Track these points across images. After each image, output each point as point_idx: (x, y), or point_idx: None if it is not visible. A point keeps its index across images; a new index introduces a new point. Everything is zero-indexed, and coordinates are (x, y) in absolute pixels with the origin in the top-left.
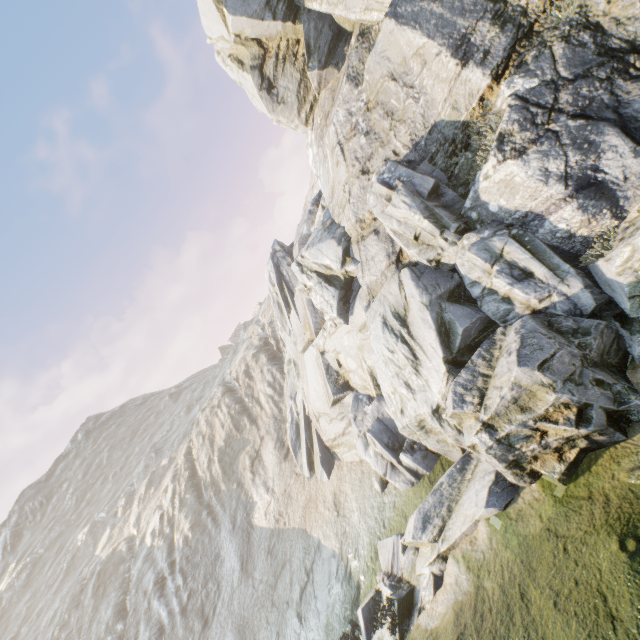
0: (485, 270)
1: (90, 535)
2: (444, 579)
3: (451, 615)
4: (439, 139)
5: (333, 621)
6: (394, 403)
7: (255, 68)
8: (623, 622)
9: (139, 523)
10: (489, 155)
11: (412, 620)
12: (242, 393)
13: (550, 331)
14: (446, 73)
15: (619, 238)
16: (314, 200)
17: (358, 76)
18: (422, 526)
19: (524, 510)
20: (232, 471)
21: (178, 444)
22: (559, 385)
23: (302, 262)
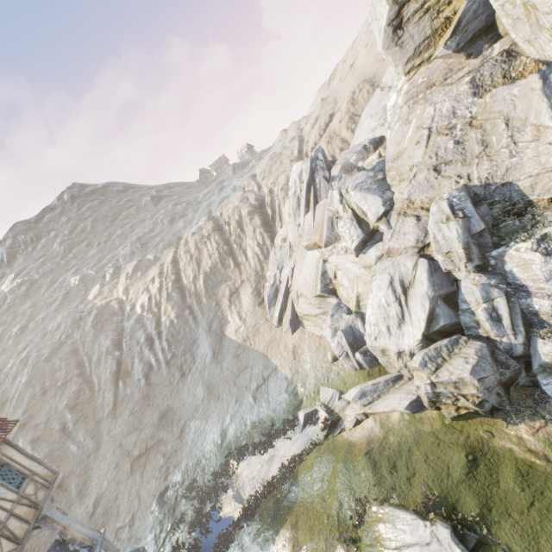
0: (477, 301)
1: (82, 283)
2: (363, 424)
3: (365, 440)
4: (506, 195)
5: (279, 409)
6: (372, 330)
7: (397, 3)
8: (452, 478)
9: (128, 293)
10: (529, 240)
11: (336, 431)
12: (231, 239)
13: (492, 360)
14: (545, 161)
15: None
16: (374, 140)
17: (481, 87)
18: (360, 397)
19: (424, 419)
20: (213, 293)
21: (163, 248)
22: (481, 389)
23: (344, 195)
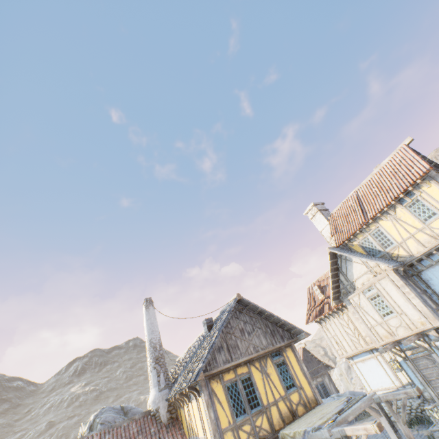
0: None
1: None
2: None
3: None
4: None
5: None
6: None
7: None
8: None
9: None
10: None
11: None
12: None
13: None
14: None
15: None
16: None
17: None
18: None
19: None
20: None
21: None
22: None
23: None
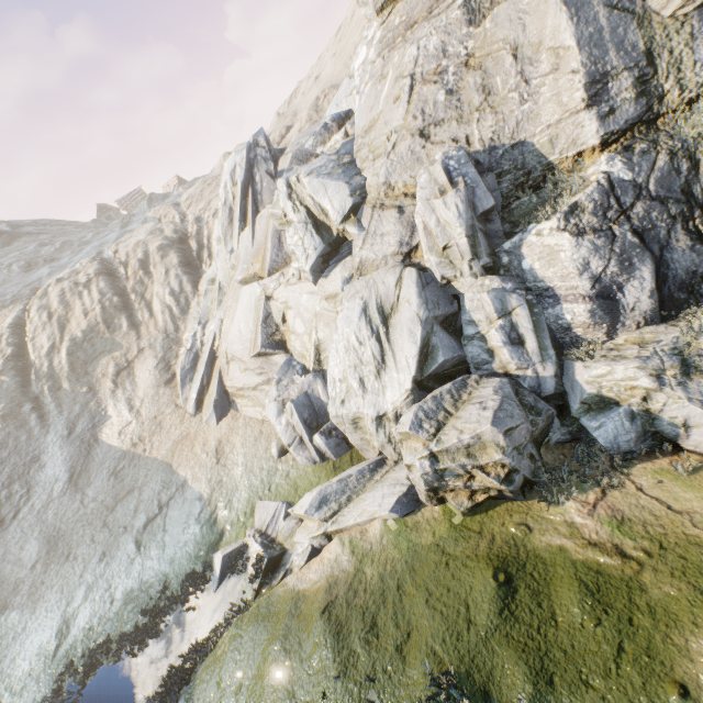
0: (489, 318)
1: None
2: (323, 553)
3: (324, 584)
4: (518, 161)
5: (181, 557)
6: (338, 390)
7: None
8: (477, 626)
9: None
10: (554, 215)
11: (276, 576)
12: (128, 286)
13: (519, 402)
14: (568, 99)
15: (602, 354)
16: (338, 116)
17: (478, 12)
18: (318, 505)
19: (421, 523)
20: (85, 372)
21: (0, 306)
22: (509, 450)
23: (295, 185)
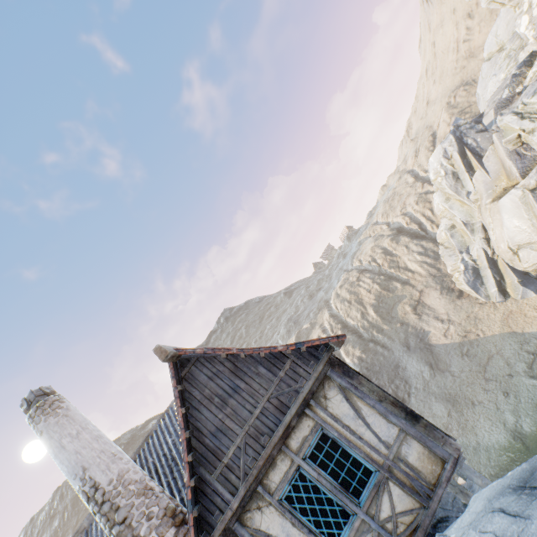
0: None
1: None
2: None
3: None
4: None
5: None
6: None
7: None
8: None
9: None
10: None
11: None
12: (384, 267)
13: None
14: None
15: None
16: (522, 63)
17: None
18: None
19: None
20: (391, 317)
21: (314, 315)
22: None
23: (522, 110)
